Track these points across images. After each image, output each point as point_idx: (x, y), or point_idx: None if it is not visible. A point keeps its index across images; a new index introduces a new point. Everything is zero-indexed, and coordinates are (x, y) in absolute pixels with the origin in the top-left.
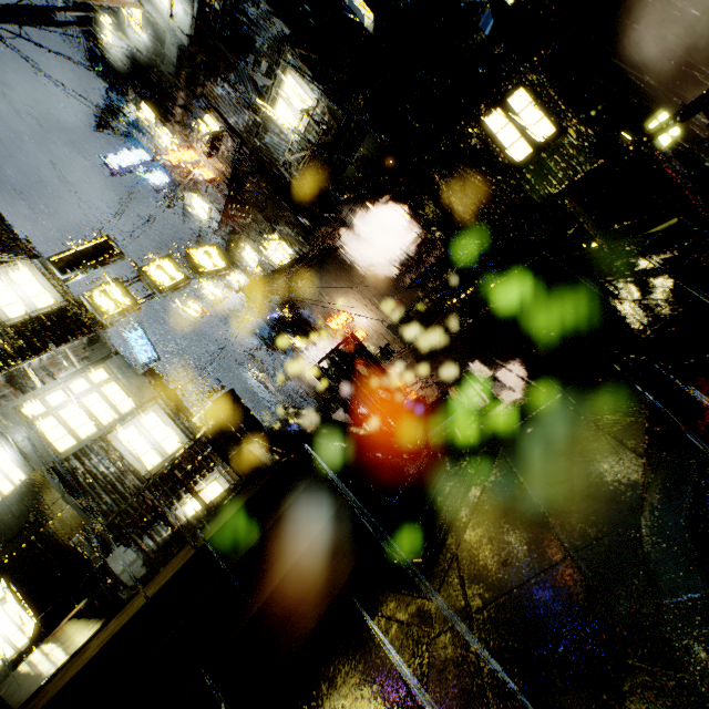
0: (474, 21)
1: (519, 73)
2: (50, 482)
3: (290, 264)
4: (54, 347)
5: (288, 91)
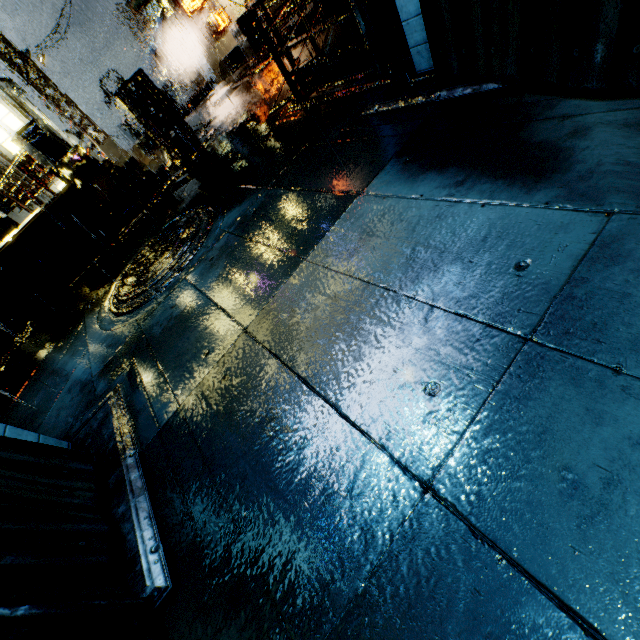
0: None
1: None
2: None
3: None
4: None
5: None
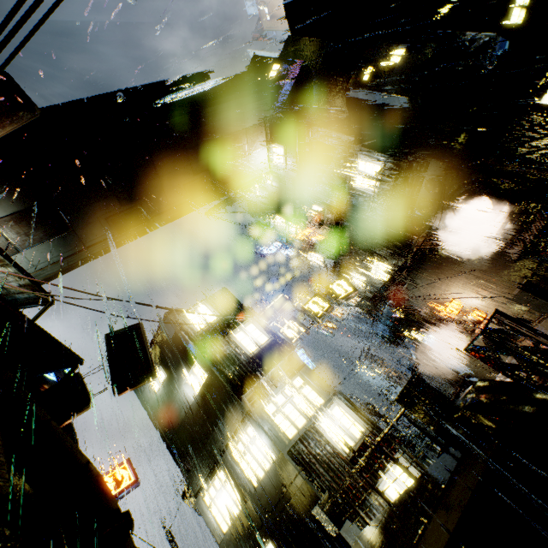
0: (489, 52)
1: None
2: (289, 461)
3: (395, 274)
4: (273, 366)
5: (361, 168)
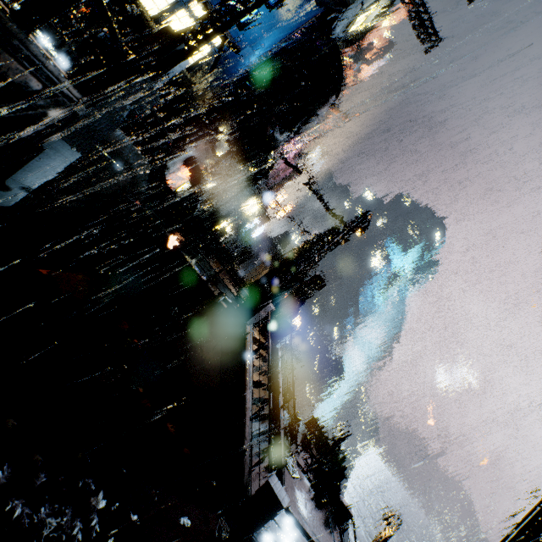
0: None
1: None
2: None
3: None
4: None
5: None
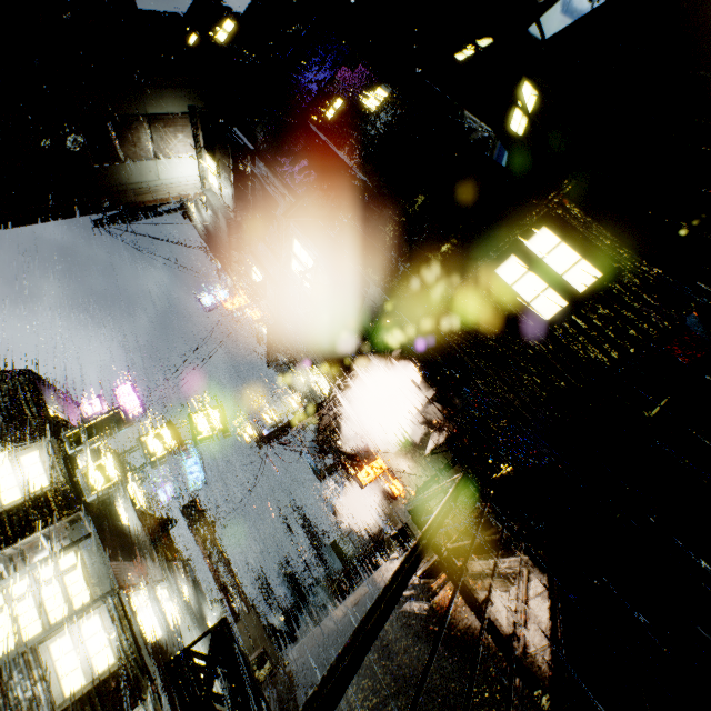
0: (487, 155)
1: (530, 215)
2: None
3: (309, 411)
4: (26, 536)
5: (297, 252)
